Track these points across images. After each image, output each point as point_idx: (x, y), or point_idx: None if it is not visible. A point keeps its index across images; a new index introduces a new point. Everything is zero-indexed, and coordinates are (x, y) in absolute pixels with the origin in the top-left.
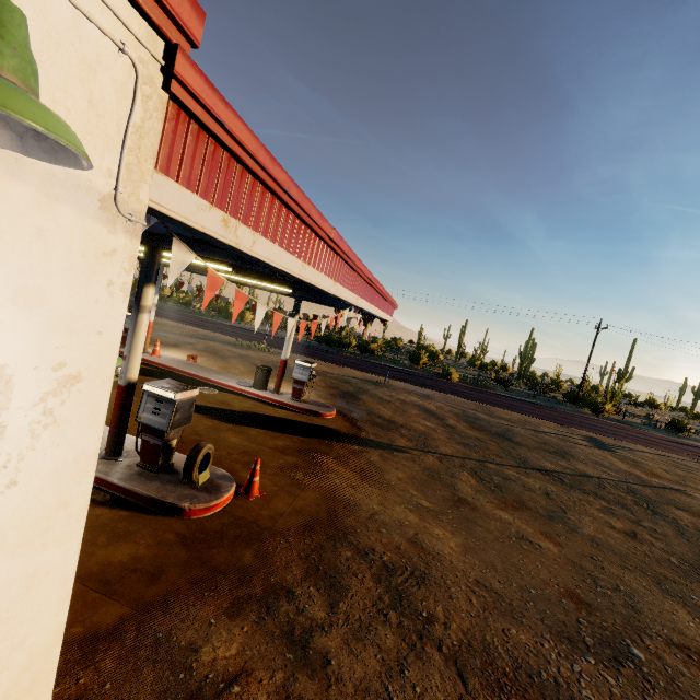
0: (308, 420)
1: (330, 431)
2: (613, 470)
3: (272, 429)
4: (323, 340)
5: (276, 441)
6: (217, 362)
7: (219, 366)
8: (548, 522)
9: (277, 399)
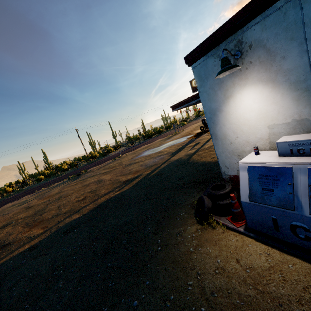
0: None
1: None
2: None
3: None
4: (146, 138)
5: None
6: None
7: None
8: None
9: None
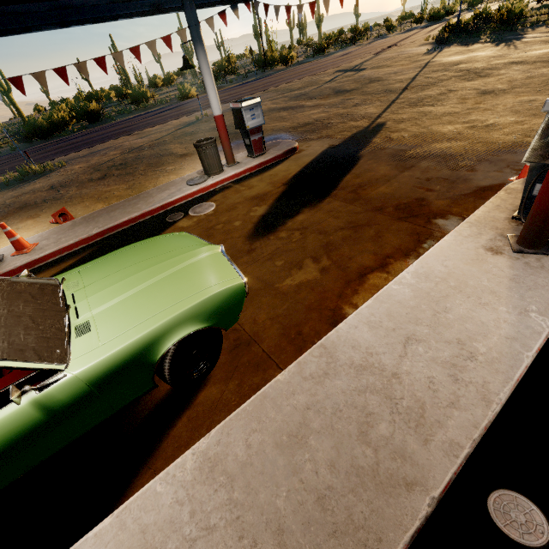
0: (308, 156)
1: (338, 148)
2: (401, 72)
3: (343, 172)
4: (29, 135)
5: (380, 170)
6: (73, 204)
7: (95, 203)
8: (493, 95)
9: (255, 165)
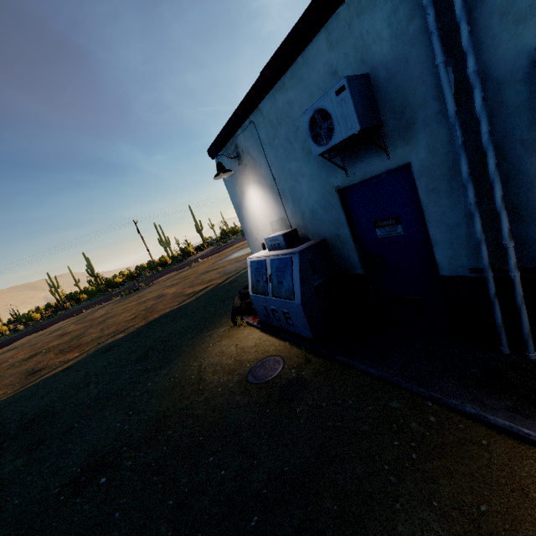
0: None
1: None
2: None
3: None
4: None
5: None
6: None
7: None
8: None
9: None
